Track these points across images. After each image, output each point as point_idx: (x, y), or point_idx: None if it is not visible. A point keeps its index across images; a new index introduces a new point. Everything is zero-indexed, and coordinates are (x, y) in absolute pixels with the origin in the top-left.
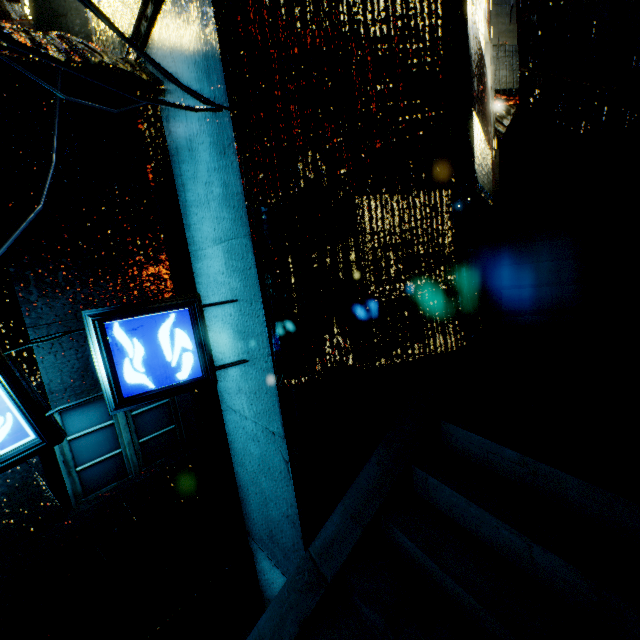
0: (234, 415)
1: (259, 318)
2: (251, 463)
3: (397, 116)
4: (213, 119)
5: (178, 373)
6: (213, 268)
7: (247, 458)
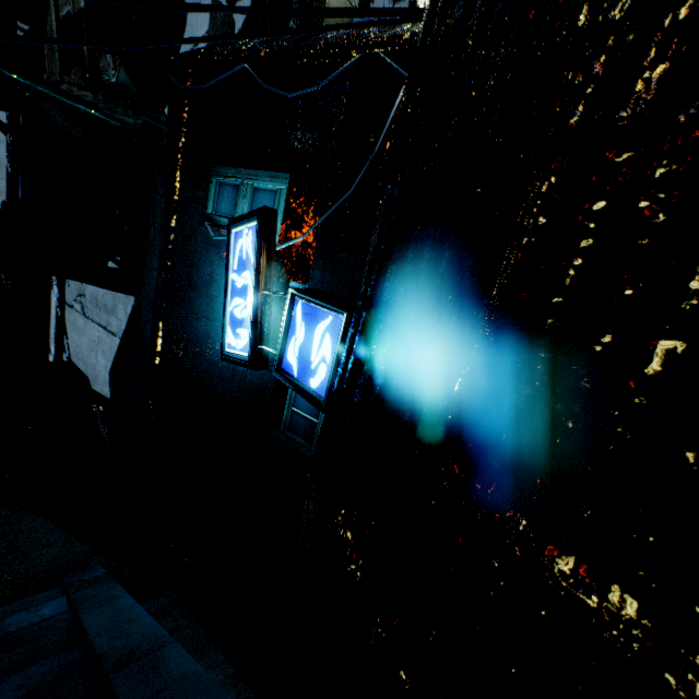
0: None
1: None
2: None
3: None
4: None
5: (312, 378)
6: None
7: None
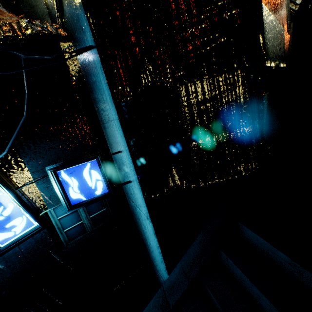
0: (132, 203)
1: (131, 162)
2: (142, 227)
3: (202, 25)
4: (92, 53)
5: (96, 191)
6: (110, 133)
7: (140, 224)
